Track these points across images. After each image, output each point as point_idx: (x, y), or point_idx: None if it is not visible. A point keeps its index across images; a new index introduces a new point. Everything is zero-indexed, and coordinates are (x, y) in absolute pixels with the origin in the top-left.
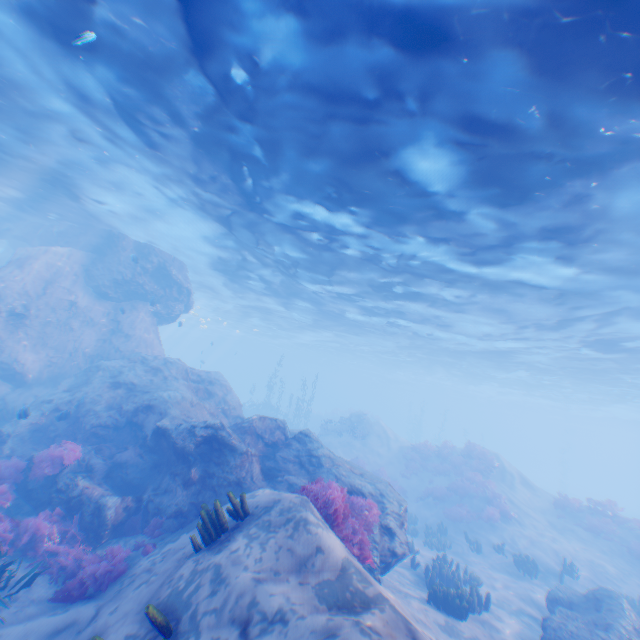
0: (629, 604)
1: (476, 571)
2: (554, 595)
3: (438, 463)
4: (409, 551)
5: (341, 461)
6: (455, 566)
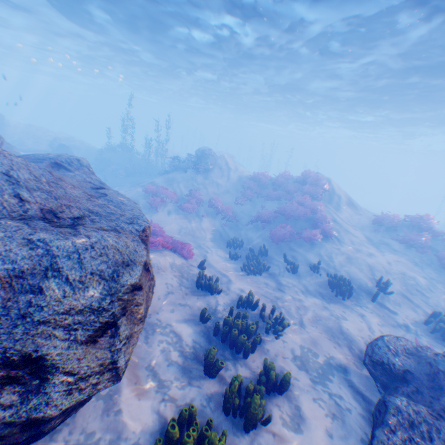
0: (443, 323)
1: (286, 302)
2: (383, 361)
3: (273, 191)
4: (118, 381)
5: (24, 197)
6: (259, 308)
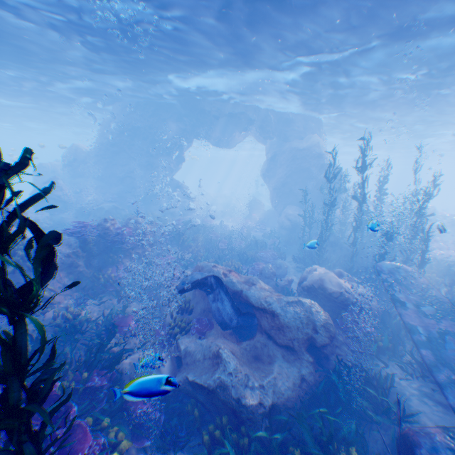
0: None
1: None
2: None
3: None
4: None
5: None
6: None
